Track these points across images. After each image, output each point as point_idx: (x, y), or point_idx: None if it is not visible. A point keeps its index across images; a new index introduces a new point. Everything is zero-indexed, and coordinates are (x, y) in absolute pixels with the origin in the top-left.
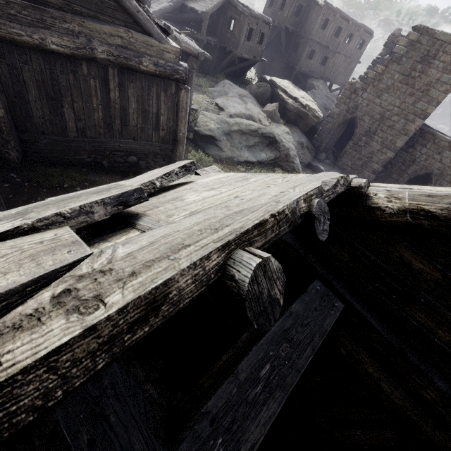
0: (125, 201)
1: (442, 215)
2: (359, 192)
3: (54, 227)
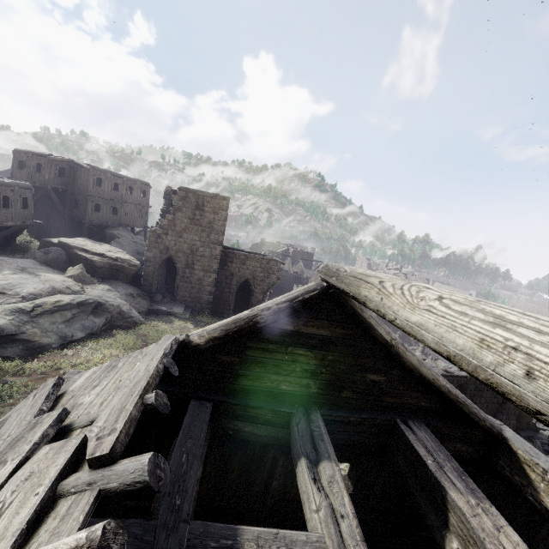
0: (61, 419)
1: (221, 336)
2: (185, 342)
3: (36, 452)
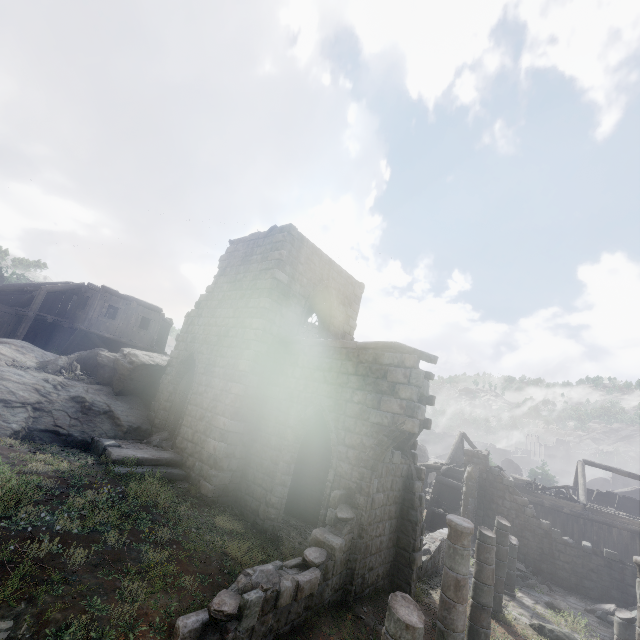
0: None
1: None
2: None
3: None
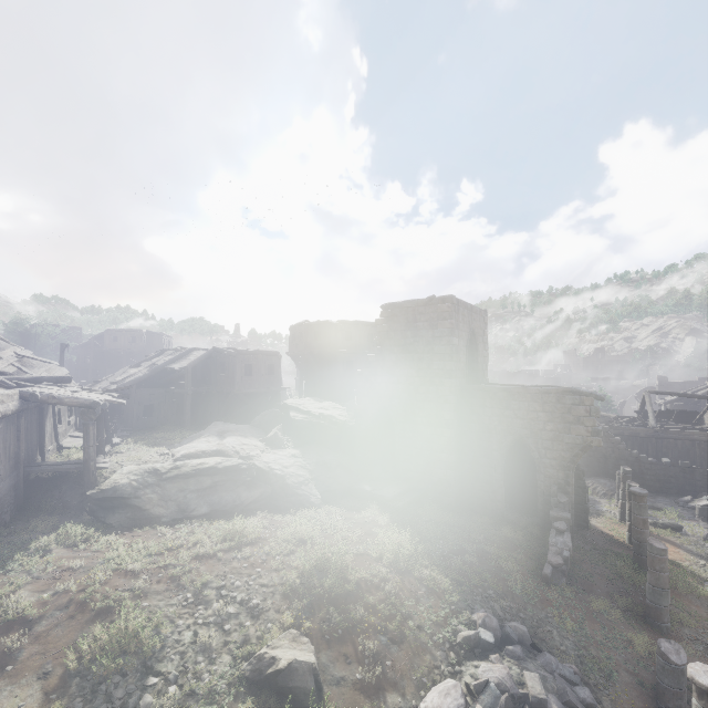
0: None
1: None
2: None
3: None
